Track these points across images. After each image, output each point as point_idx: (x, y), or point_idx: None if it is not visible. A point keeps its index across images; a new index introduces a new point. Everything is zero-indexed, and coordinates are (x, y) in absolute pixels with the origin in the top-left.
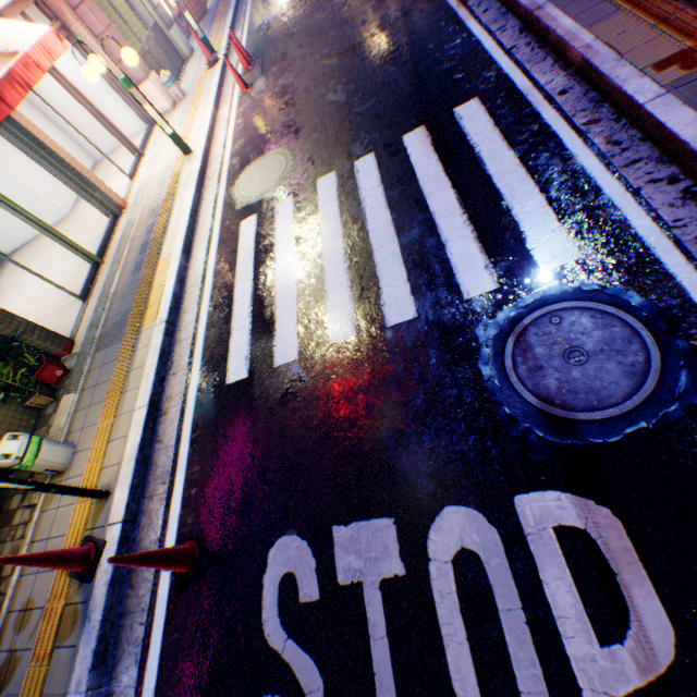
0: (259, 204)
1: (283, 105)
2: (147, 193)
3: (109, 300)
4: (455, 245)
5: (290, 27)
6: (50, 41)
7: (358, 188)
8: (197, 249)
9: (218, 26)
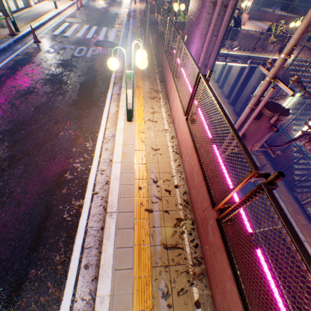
0: (71, 23)
1: (86, 16)
2: (40, 9)
3: (22, 17)
4: (101, 36)
5: (96, 8)
6: None
7: (92, 29)
8: (52, 22)
9: None
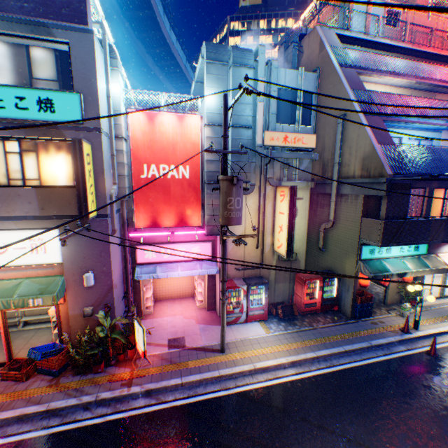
0: None
1: None
2: None
3: (438, 306)
4: None
5: None
6: None
7: None
8: None
9: None
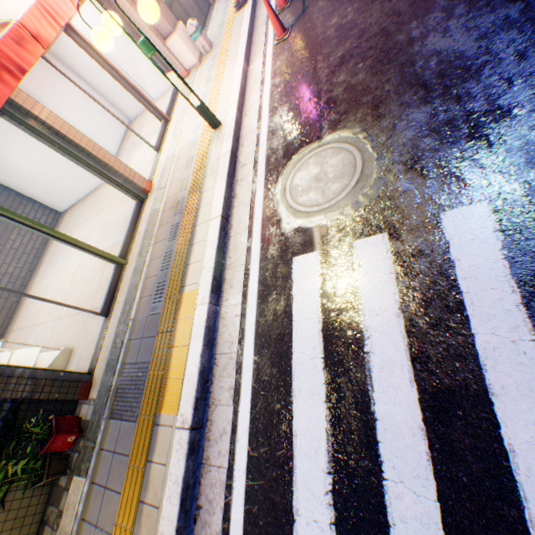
0: (321, 231)
1: (342, 55)
2: (171, 173)
3: (128, 328)
4: None
5: None
6: None
7: None
8: (229, 283)
9: None
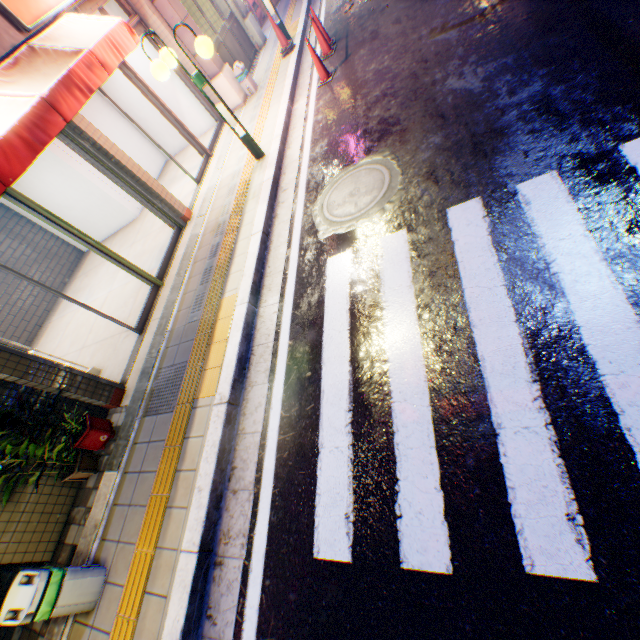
0: (352, 234)
1: (378, 95)
2: (213, 202)
3: (164, 339)
4: None
5: (379, 1)
6: (119, 35)
7: (534, 234)
8: (268, 288)
9: (292, 11)
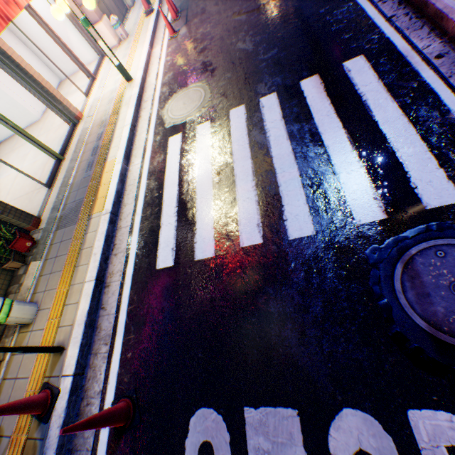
0: (183, 125)
1: (202, 48)
2: (98, 108)
3: (67, 189)
4: (347, 176)
5: None
6: None
7: (263, 120)
8: (135, 156)
9: None
